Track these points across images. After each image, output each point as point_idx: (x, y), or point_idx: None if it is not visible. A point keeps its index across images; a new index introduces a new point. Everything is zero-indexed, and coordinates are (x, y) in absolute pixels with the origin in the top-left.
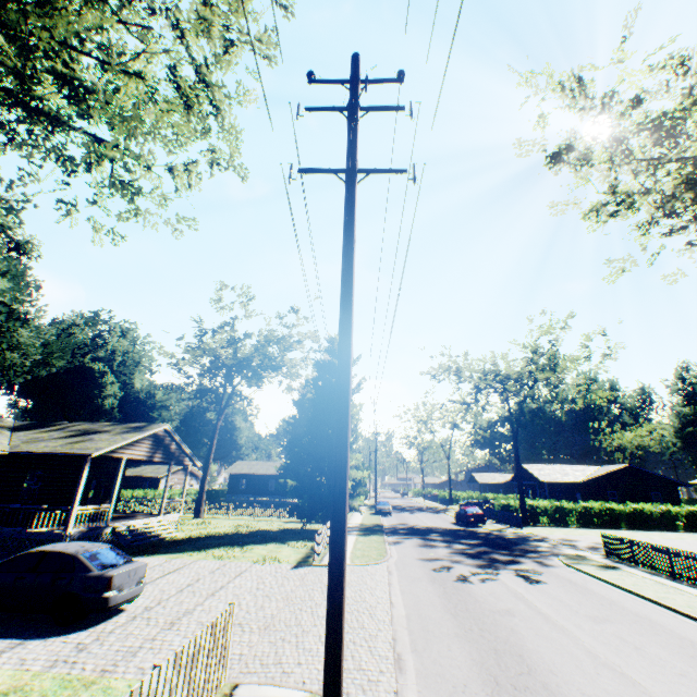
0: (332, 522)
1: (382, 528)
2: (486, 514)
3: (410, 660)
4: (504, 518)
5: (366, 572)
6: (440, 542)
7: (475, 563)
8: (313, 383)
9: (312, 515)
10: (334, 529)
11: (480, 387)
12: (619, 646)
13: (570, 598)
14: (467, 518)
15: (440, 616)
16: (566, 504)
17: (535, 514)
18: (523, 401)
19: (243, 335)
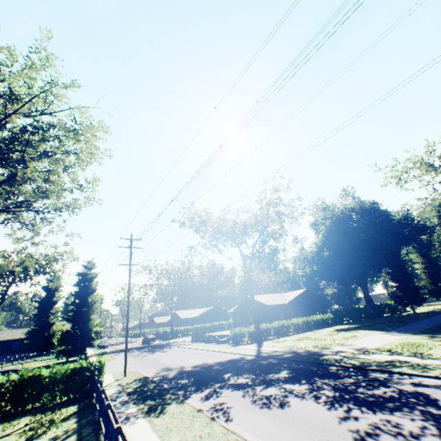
0: (127, 334)
1: (108, 352)
2: (157, 337)
3: (131, 367)
4: (164, 337)
5: (110, 362)
6: (136, 350)
7: (149, 352)
8: (76, 284)
9: (71, 352)
10: (127, 335)
11: (160, 277)
12: (177, 356)
13: (173, 352)
14: (148, 340)
15: (137, 362)
16: (189, 327)
17: (177, 333)
18: (176, 285)
19: (26, 255)
